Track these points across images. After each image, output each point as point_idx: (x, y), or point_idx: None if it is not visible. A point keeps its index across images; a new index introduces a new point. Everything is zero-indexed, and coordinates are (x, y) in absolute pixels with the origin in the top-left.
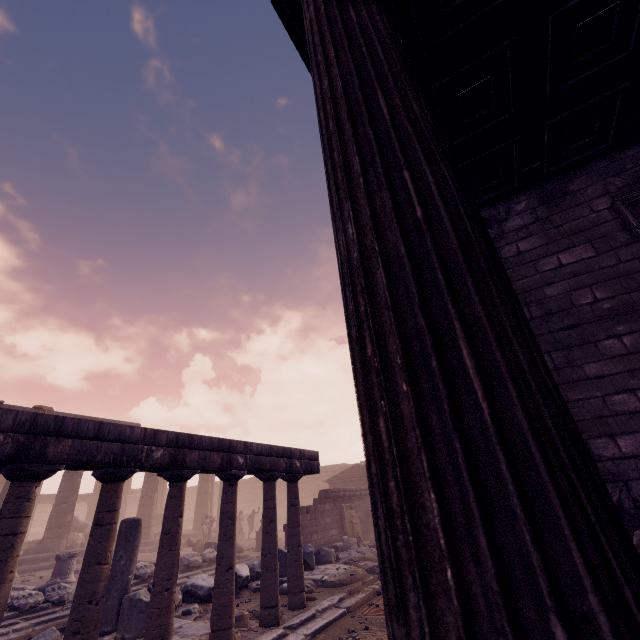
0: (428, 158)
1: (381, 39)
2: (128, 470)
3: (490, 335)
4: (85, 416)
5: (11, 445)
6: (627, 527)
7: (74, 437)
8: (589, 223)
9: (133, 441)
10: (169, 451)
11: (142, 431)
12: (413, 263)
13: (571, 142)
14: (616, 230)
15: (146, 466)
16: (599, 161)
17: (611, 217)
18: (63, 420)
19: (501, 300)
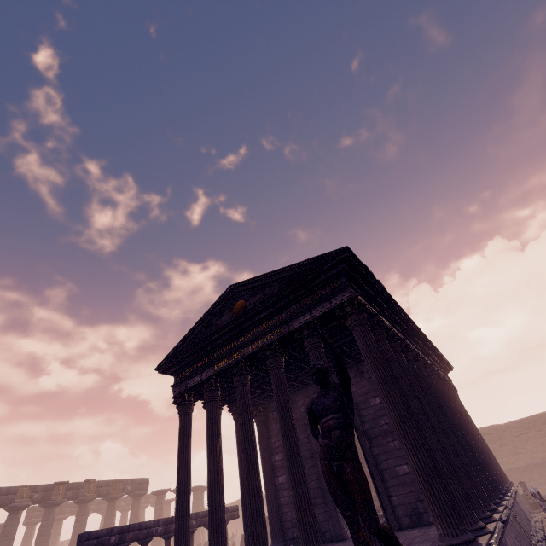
0: (181, 518)
1: (183, 484)
2: (150, 539)
3: (180, 545)
4: (114, 480)
5: (117, 539)
6: (298, 543)
7: (133, 531)
8: (299, 417)
9: (151, 527)
10: (164, 527)
11: (153, 521)
12: (177, 536)
13: (289, 388)
14: (305, 423)
15: (156, 536)
16: (303, 389)
17: (304, 416)
18: (129, 525)
19: (183, 540)
